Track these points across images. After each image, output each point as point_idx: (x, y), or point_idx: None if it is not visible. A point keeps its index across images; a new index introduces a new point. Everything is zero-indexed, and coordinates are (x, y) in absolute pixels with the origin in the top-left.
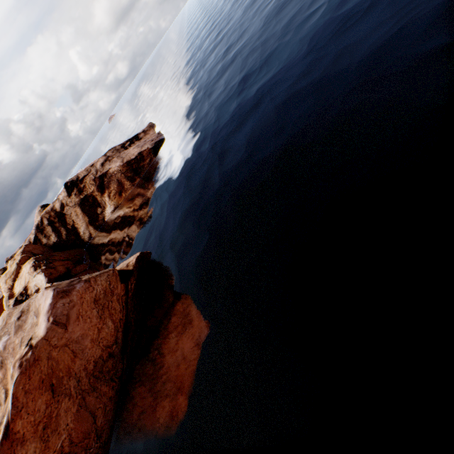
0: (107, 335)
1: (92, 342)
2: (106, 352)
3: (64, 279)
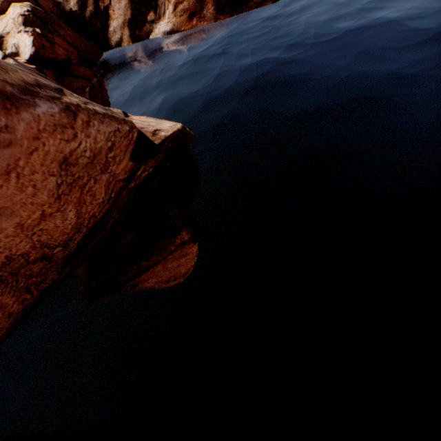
0: (55, 229)
1: (18, 228)
2: (38, 252)
3: (57, 70)
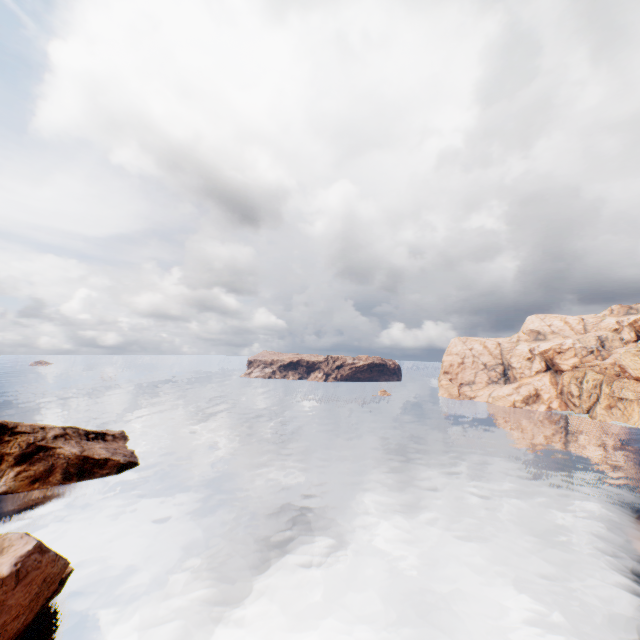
0: (10, 630)
1: (2, 624)
2: None
3: None
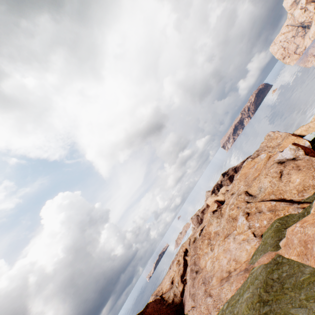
0: None
1: None
2: None
3: None
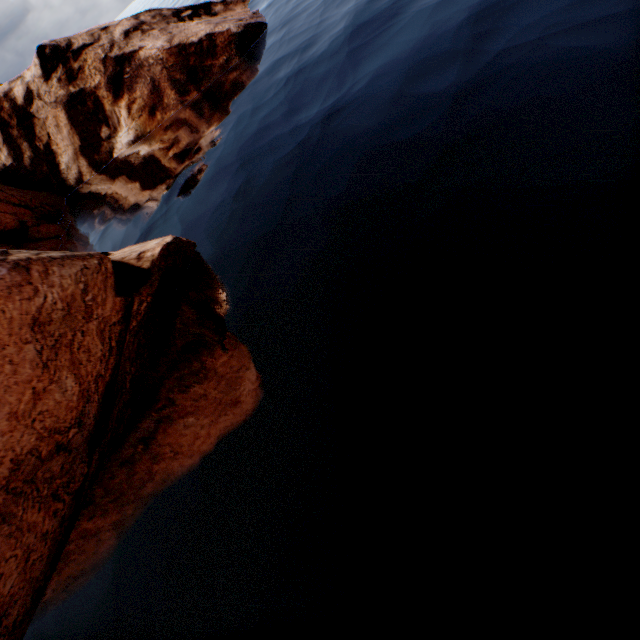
0: (57, 406)
1: (13, 419)
2: (50, 443)
3: (13, 242)
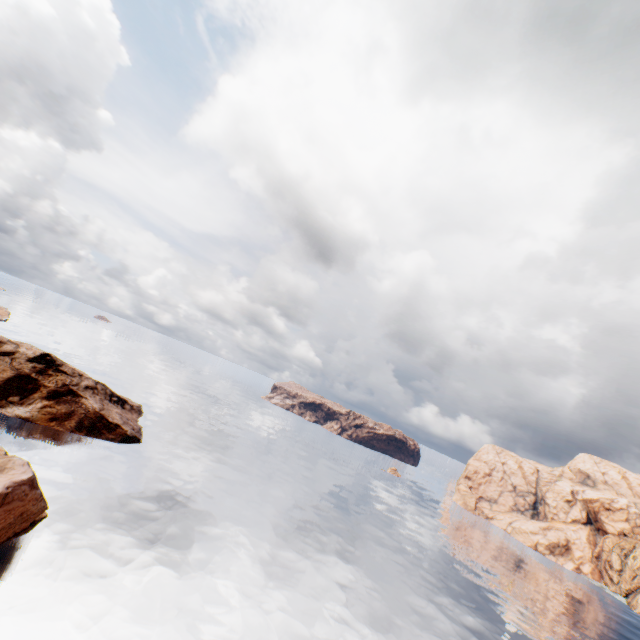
0: None
1: None
2: None
3: None
